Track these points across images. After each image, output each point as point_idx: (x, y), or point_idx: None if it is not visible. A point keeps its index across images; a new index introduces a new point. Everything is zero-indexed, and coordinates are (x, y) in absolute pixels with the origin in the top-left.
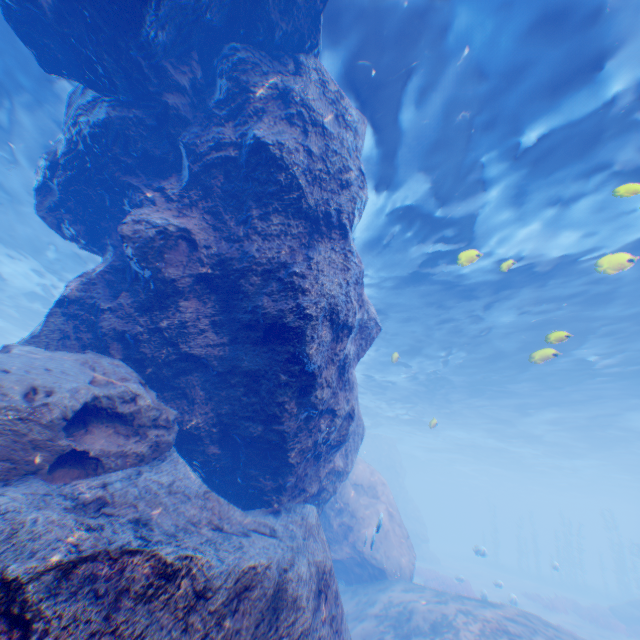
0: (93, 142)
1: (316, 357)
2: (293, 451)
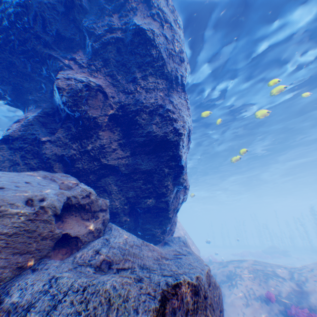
0: (16, 19)
1: (184, 157)
2: (170, 210)
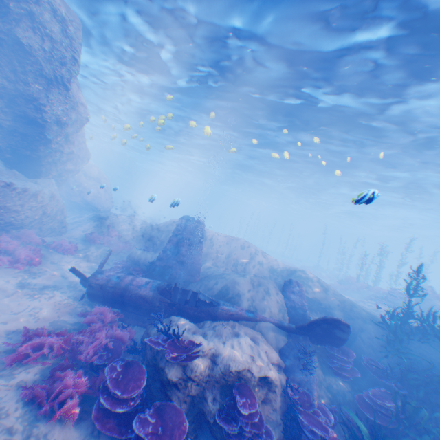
0: None
1: (53, 136)
2: (46, 163)
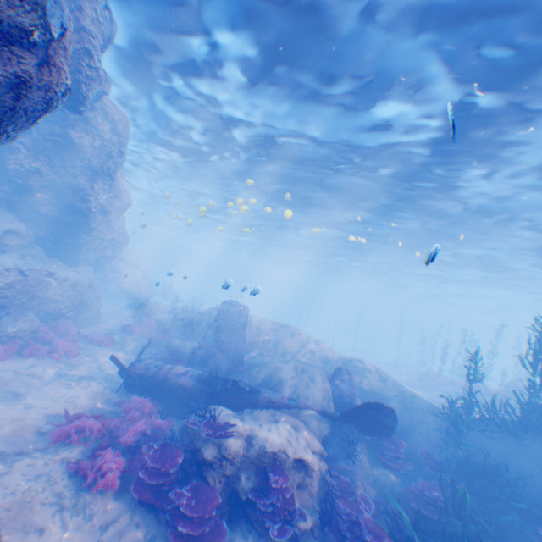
0: None
1: (95, 223)
2: (86, 249)
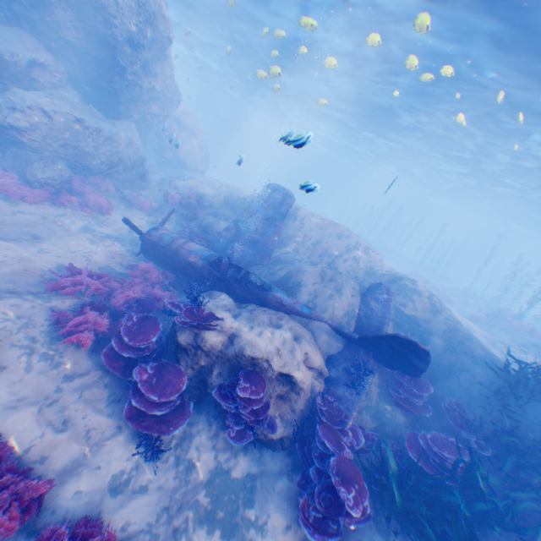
0: None
1: (126, 62)
2: (123, 100)
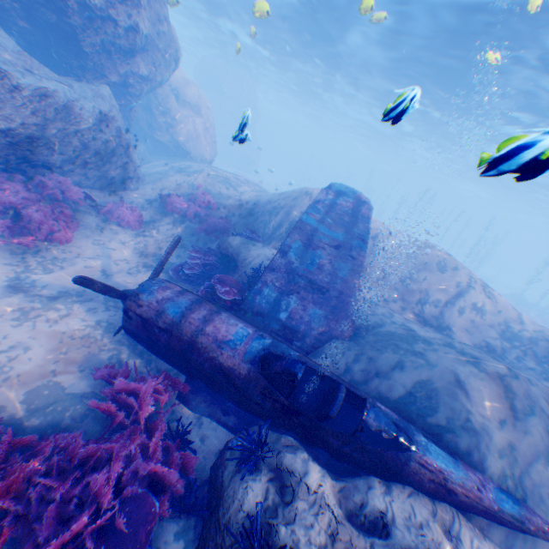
0: None
1: None
2: (86, 45)
